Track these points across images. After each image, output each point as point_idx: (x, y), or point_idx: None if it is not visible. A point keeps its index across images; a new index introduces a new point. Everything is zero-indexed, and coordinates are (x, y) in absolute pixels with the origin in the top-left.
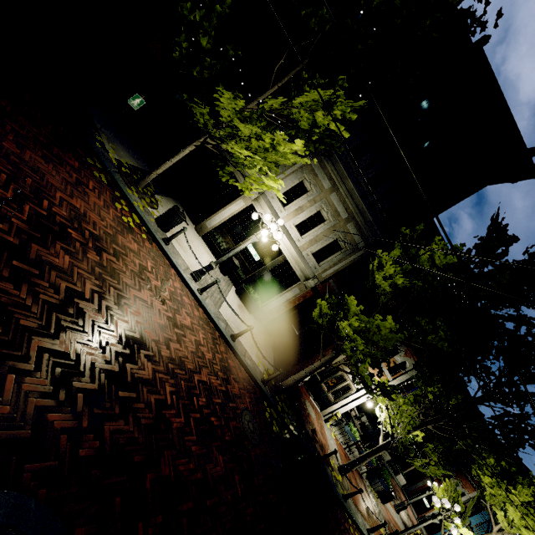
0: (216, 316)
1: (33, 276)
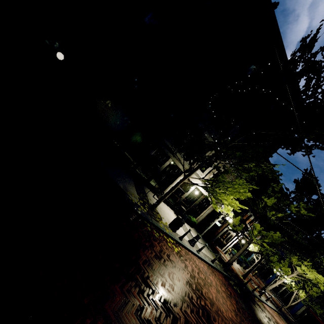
0: (205, 257)
1: None
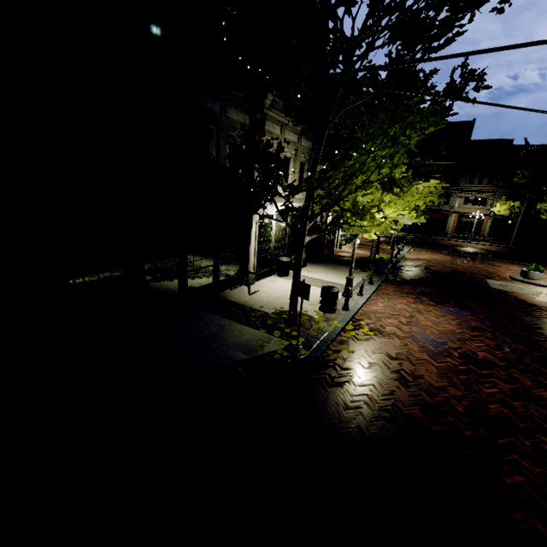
0: (365, 289)
1: (514, 361)
